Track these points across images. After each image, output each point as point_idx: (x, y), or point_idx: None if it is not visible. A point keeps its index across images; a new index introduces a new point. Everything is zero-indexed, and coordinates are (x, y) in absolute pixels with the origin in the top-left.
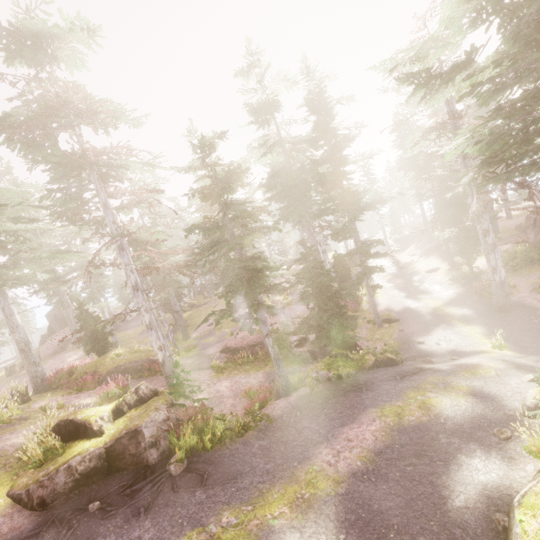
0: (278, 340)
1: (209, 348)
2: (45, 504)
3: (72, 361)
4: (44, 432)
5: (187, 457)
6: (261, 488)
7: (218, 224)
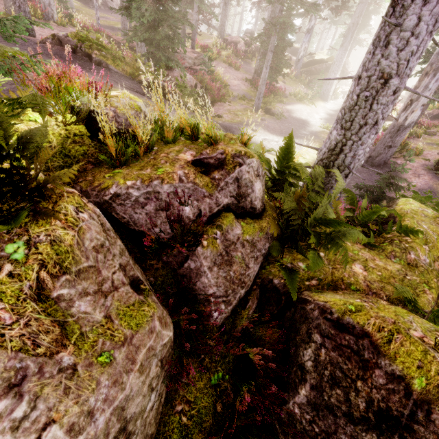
0: None
1: None
2: None
3: None
4: None
5: None
6: None
7: None
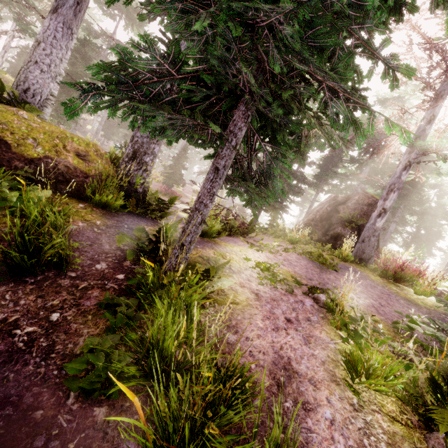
0: None
1: None
2: None
3: None
4: None
5: None
6: None
7: None
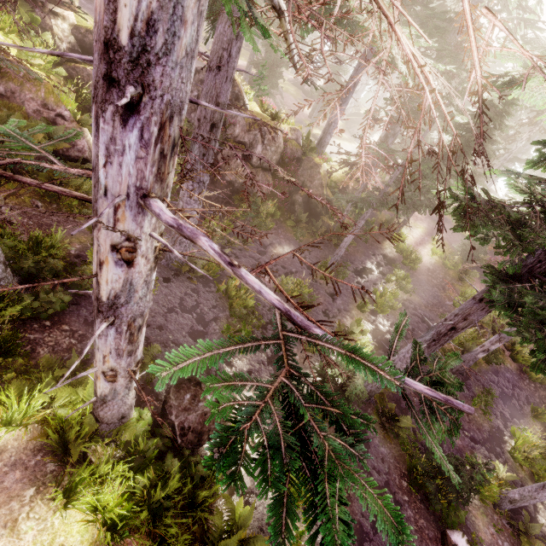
0: None
1: None
2: None
3: None
4: None
5: None
6: None
7: None
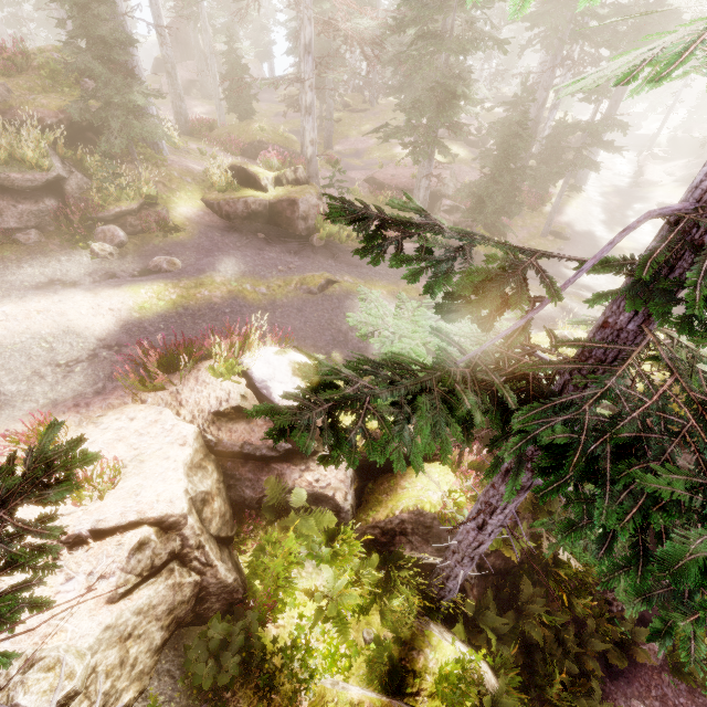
0: (429, 198)
1: (352, 172)
2: (229, 218)
3: (200, 114)
4: (225, 168)
5: (325, 240)
6: (373, 278)
7: (441, 3)
